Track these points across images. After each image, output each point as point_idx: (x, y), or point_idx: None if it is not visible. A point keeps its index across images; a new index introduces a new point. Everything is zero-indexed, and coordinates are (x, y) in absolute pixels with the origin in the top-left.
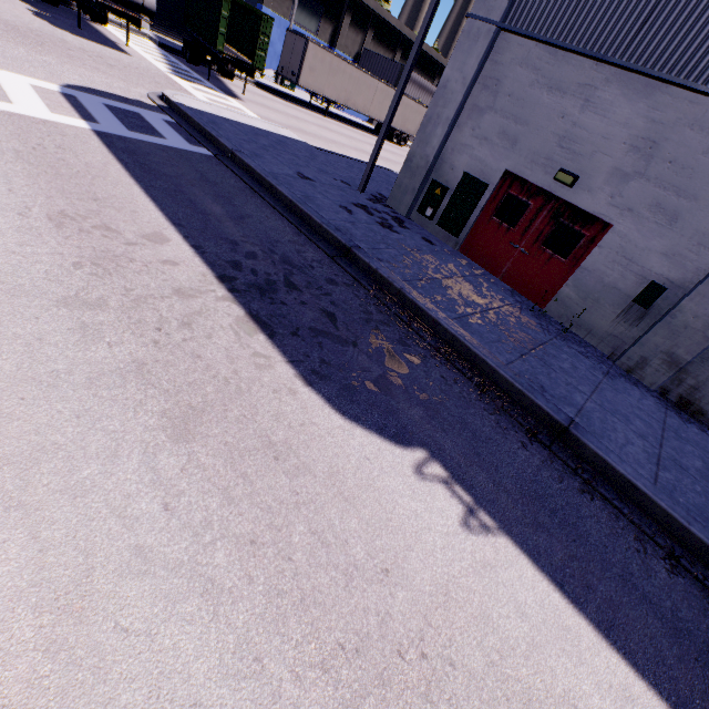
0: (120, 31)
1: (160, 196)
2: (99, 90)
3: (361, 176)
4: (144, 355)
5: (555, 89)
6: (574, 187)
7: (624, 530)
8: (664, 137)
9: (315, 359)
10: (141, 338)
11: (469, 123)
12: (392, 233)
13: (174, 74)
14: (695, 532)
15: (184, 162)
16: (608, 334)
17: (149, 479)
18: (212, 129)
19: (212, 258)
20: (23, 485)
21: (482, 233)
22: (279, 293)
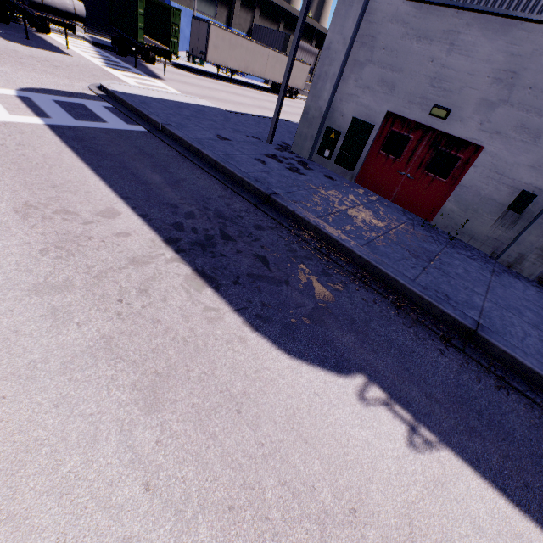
0: (60, 37)
1: (107, 174)
2: (48, 89)
3: (267, 130)
4: (110, 329)
5: (423, 38)
6: (447, 119)
7: (540, 419)
8: (523, 68)
9: (256, 303)
10: (105, 312)
11: (352, 76)
12: (300, 175)
13: (108, 66)
14: None
15: (124, 140)
16: (488, 237)
17: (128, 459)
18: (143, 108)
19: (157, 224)
20: (11, 493)
21: (373, 165)
22: (218, 245)
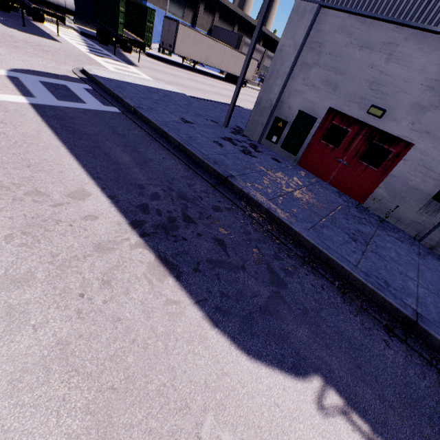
0: (53, 26)
1: (81, 154)
2: (36, 70)
3: (223, 114)
4: (68, 331)
5: (365, 47)
6: (382, 118)
7: None
8: None
9: (216, 294)
10: (65, 311)
11: (300, 75)
12: (252, 158)
13: (91, 53)
14: None
15: (100, 120)
16: (413, 221)
17: None
18: (118, 92)
19: (124, 205)
20: None
21: (313, 152)
22: (180, 228)
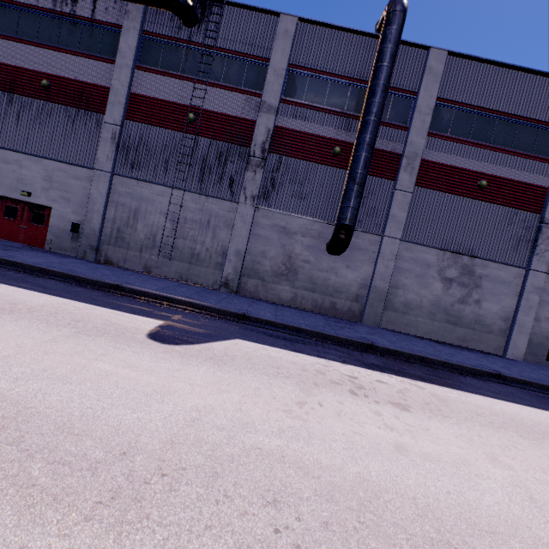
0: None
1: None
2: None
3: None
4: None
5: (7, 162)
6: (32, 197)
7: (3, 269)
8: (52, 175)
9: None
10: None
11: None
12: None
13: None
14: (37, 266)
15: None
16: (72, 248)
17: None
18: None
19: None
20: None
21: (3, 225)
22: None
